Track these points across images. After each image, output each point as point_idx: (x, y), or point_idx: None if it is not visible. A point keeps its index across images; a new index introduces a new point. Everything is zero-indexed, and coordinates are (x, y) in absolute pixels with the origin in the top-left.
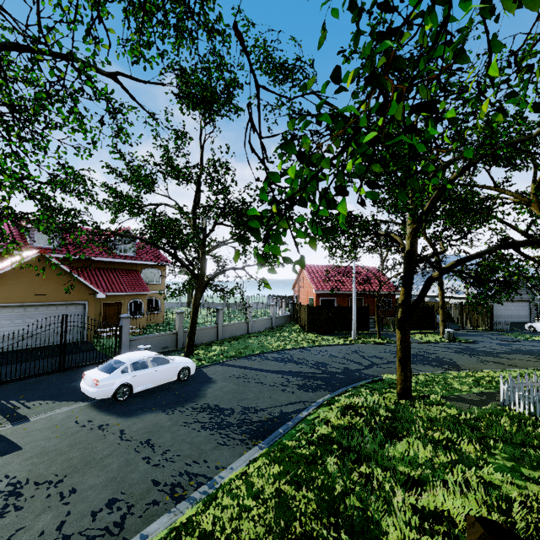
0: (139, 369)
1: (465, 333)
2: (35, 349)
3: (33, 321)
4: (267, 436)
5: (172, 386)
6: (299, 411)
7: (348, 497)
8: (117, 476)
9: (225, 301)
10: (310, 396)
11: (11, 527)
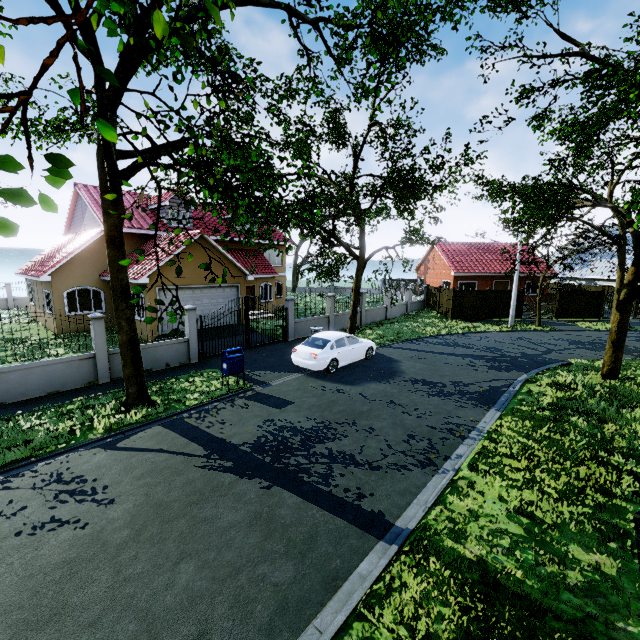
0: (332, 348)
1: (639, 322)
2: (229, 328)
3: (200, 303)
4: (494, 403)
5: (363, 363)
6: (507, 386)
7: (611, 442)
8: (395, 422)
9: (333, 286)
10: (507, 375)
11: (354, 445)
